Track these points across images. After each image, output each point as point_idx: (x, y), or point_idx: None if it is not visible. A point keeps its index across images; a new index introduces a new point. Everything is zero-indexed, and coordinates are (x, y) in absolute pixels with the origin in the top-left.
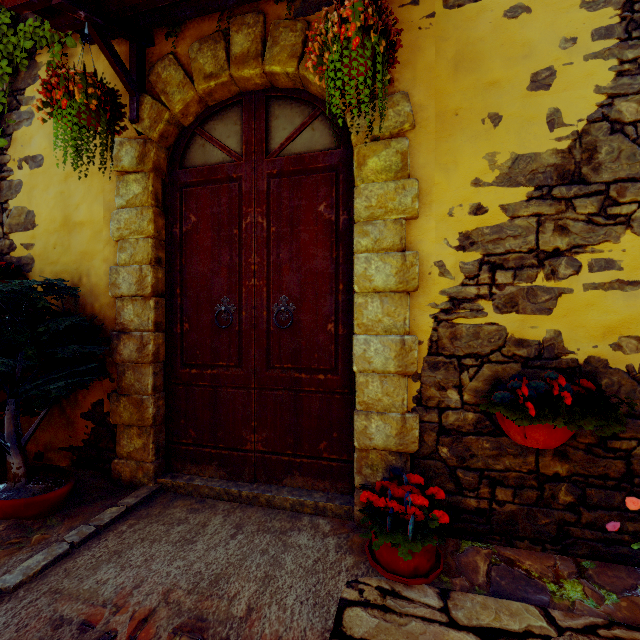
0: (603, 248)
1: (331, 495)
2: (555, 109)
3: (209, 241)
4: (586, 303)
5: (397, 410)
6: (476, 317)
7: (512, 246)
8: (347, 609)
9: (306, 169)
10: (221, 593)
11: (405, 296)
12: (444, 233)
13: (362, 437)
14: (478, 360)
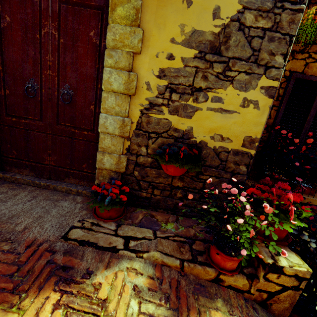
0: (219, 91)
1: (86, 187)
2: (218, 6)
3: (20, 38)
4: (206, 116)
5: (117, 153)
6: (160, 114)
7: (182, 81)
8: (73, 229)
9: (84, 3)
10: (12, 222)
11: (127, 97)
12: (152, 66)
13: (100, 163)
14: (157, 135)
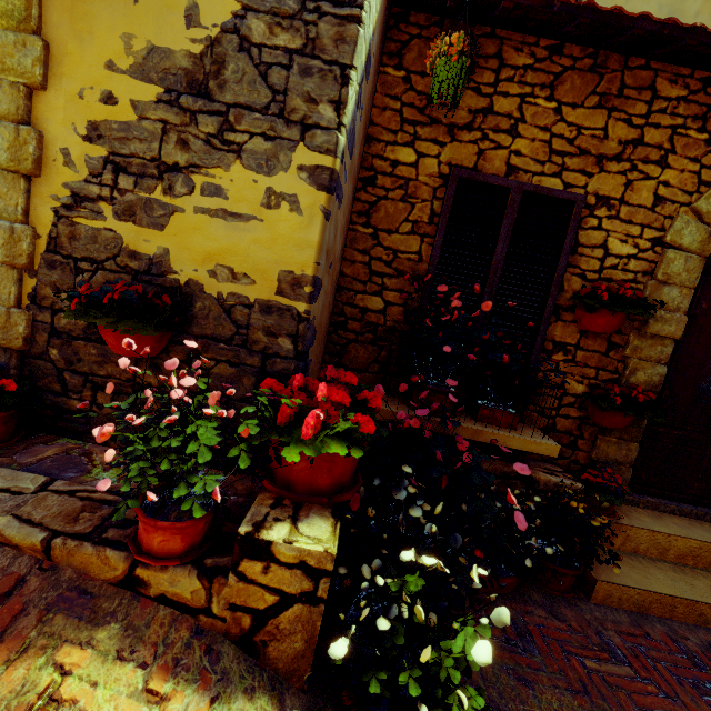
0: (216, 173)
1: None
2: (195, 3)
3: None
4: (194, 226)
5: (4, 303)
6: (96, 220)
7: (137, 150)
8: None
9: None
10: None
11: (19, 178)
12: (73, 117)
13: None
14: (94, 266)
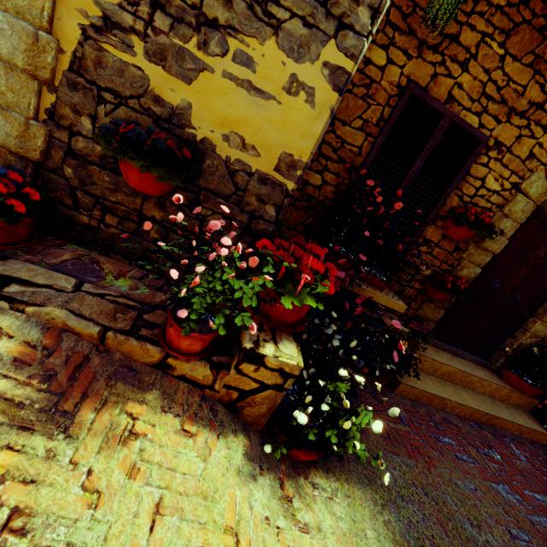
0: (251, 43)
1: None
2: None
3: None
4: (220, 89)
5: (22, 112)
6: (126, 53)
7: None
8: None
9: None
10: None
11: None
12: None
13: None
14: (117, 99)
